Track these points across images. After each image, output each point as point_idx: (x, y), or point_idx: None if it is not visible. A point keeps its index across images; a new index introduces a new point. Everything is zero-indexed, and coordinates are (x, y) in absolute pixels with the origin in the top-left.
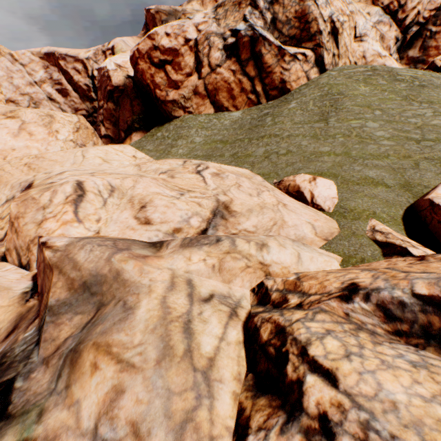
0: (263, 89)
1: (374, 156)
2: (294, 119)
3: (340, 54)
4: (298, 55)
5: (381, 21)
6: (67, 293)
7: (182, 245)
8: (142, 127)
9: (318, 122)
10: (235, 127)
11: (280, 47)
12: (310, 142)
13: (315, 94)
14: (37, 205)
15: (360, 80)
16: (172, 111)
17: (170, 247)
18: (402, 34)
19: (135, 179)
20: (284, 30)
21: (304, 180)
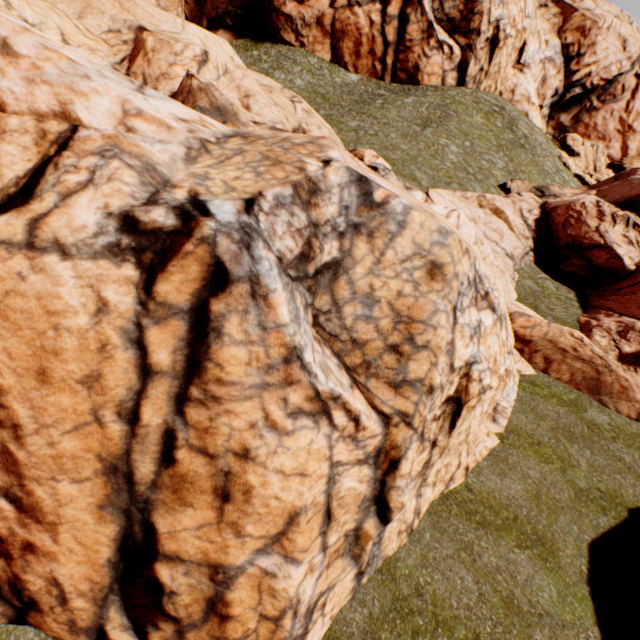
0: (394, 64)
1: (431, 167)
2: (401, 113)
3: (490, 72)
4: (445, 46)
5: (554, 60)
6: (209, 107)
7: (271, 129)
8: (235, 28)
9: (417, 126)
10: (344, 91)
11: (432, 24)
12: (398, 137)
13: (436, 100)
14: (171, 50)
15: (483, 111)
16: (282, 30)
17: (262, 127)
18: (564, 89)
19: (244, 74)
20: (446, 5)
21: (370, 154)
